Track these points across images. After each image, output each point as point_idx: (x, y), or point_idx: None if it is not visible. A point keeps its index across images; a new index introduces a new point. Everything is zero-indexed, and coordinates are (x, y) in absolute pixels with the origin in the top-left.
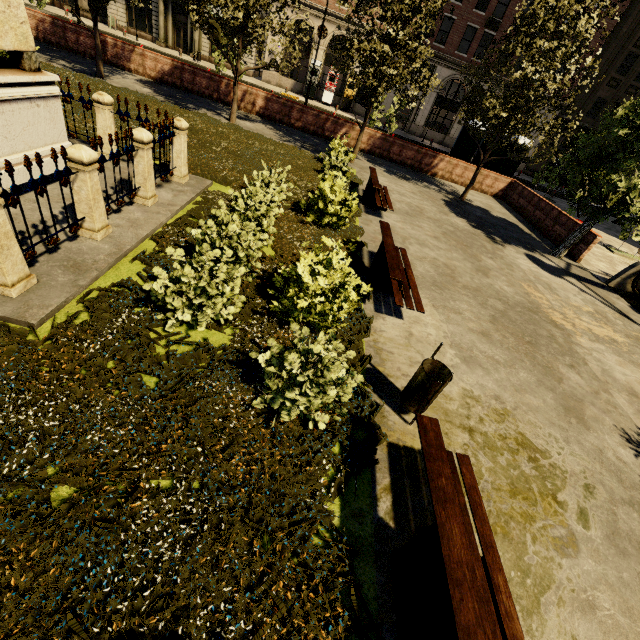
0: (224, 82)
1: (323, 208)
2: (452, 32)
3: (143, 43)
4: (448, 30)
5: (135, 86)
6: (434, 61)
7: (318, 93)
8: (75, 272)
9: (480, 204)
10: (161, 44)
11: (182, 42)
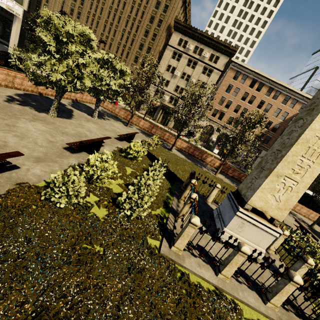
0: (205, 155)
1: (315, 254)
2: (270, 141)
3: (151, 121)
4: (268, 139)
5: (179, 154)
6: (261, 148)
7: (211, 148)
8: (315, 316)
9: (318, 230)
10: (156, 121)
11: (163, 122)
